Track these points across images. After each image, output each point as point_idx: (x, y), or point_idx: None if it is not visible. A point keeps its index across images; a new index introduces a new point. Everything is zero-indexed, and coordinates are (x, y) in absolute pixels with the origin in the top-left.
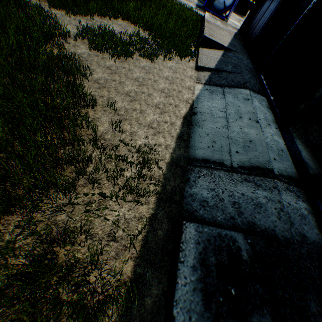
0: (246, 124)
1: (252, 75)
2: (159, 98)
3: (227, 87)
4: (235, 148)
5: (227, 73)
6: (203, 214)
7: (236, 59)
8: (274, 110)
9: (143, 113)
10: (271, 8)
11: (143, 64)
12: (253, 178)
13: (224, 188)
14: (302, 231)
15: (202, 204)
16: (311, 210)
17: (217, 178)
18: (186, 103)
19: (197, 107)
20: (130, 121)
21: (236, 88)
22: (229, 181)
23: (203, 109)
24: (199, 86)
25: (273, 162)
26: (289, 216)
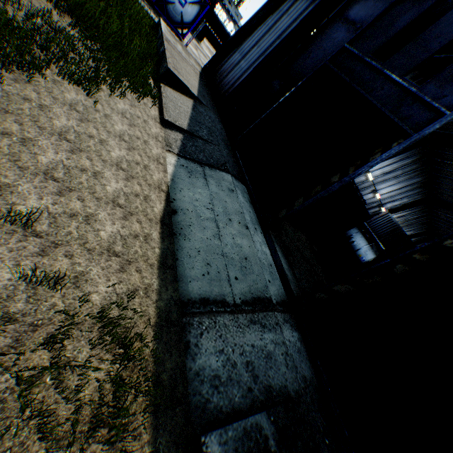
0: (238, 231)
1: (229, 150)
2: (116, 183)
3: (207, 167)
4: (234, 272)
5: (203, 142)
6: (218, 400)
7: (210, 119)
8: (256, 207)
9: (93, 222)
10: (243, 66)
11: (71, 96)
12: (258, 317)
13: (233, 344)
14: (303, 372)
15: (214, 383)
16: (301, 337)
17: (223, 329)
18: (160, 192)
19: (176, 200)
20: (69, 246)
21: (218, 170)
22: (237, 329)
23: (185, 203)
24: (172, 158)
25: (269, 286)
26: (293, 358)
